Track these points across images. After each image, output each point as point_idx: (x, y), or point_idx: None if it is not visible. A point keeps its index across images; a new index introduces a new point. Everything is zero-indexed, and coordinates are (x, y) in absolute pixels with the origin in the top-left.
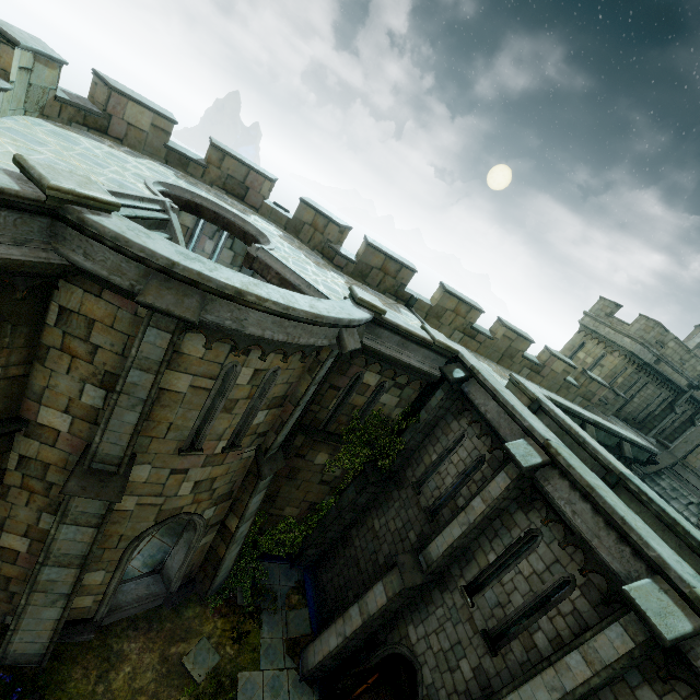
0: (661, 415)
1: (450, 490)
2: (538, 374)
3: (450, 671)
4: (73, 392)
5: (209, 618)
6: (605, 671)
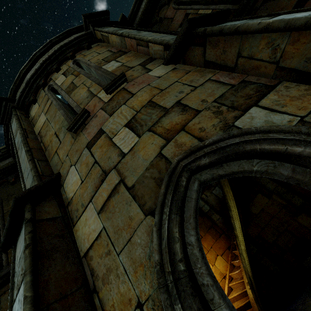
0: None
1: None
2: None
3: None
4: None
5: None
6: None
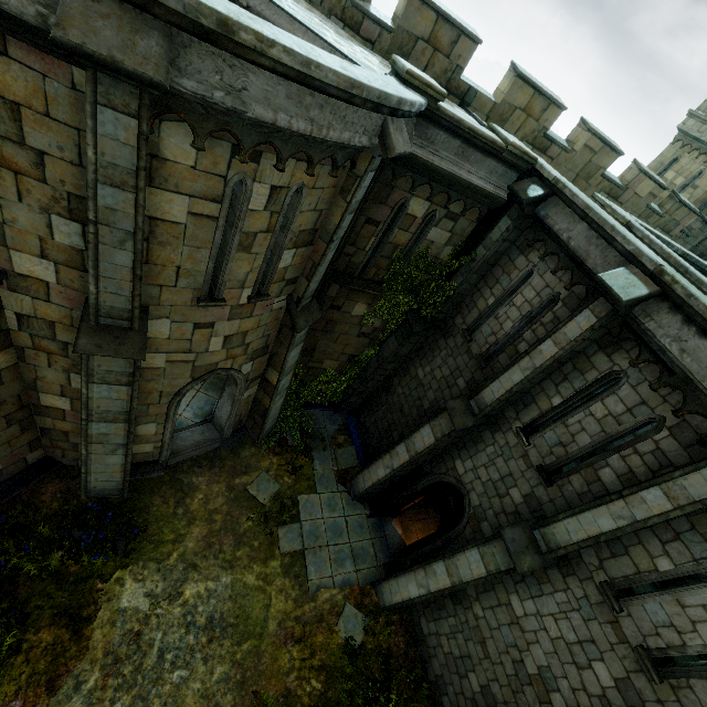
0: None
1: (509, 335)
2: (616, 200)
3: (498, 496)
4: (40, 228)
5: (264, 456)
6: (692, 506)
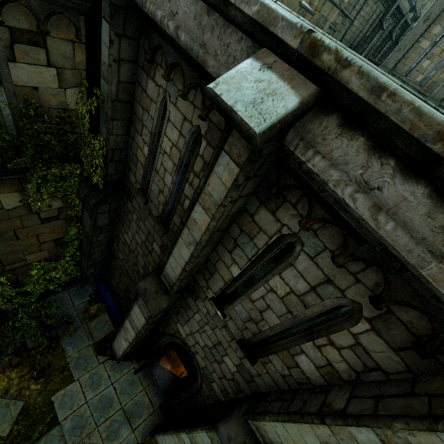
0: (371, 35)
1: (173, 192)
2: None
3: (216, 363)
4: None
5: None
6: None
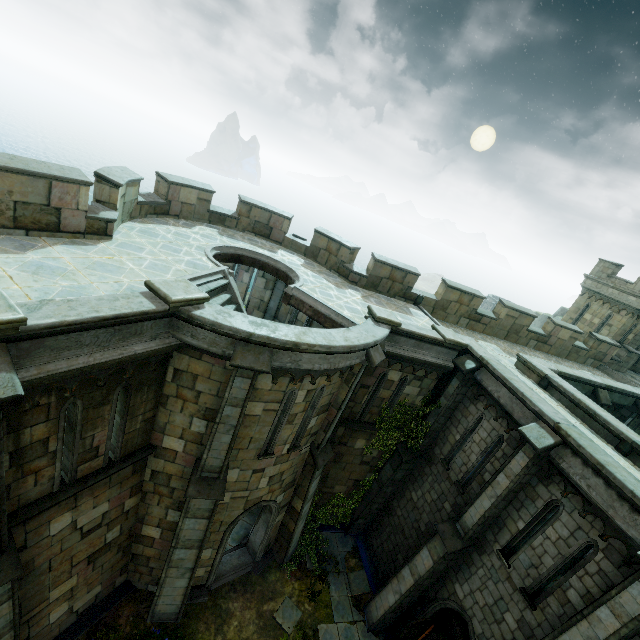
0: None
1: (475, 466)
2: (545, 344)
3: (496, 622)
4: (185, 424)
5: (288, 581)
6: (631, 622)
